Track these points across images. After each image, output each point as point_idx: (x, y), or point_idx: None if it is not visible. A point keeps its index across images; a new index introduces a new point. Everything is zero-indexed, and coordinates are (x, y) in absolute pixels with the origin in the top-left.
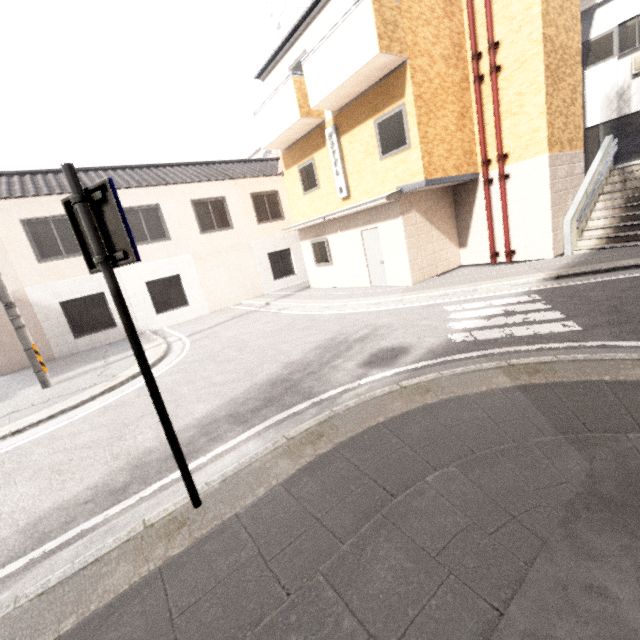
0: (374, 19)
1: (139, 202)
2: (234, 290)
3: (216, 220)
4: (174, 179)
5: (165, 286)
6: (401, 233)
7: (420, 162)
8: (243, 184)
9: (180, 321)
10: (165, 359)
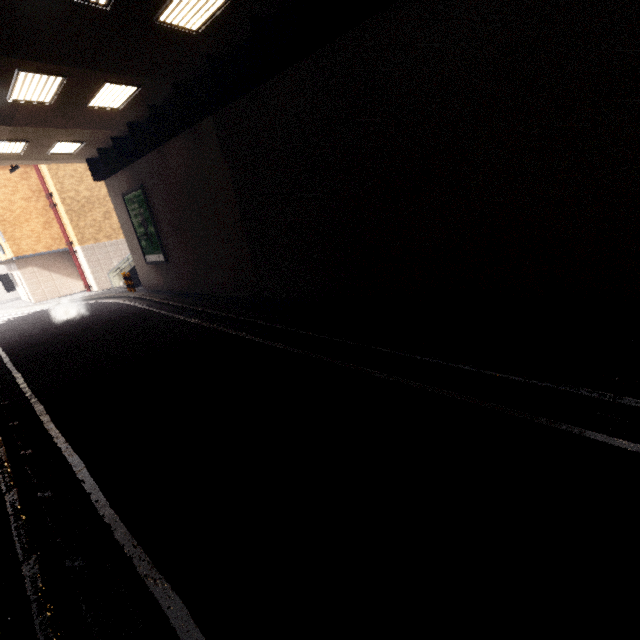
0: None
1: None
2: None
3: None
4: None
5: None
6: (22, 278)
7: (10, 249)
8: None
9: None
10: None
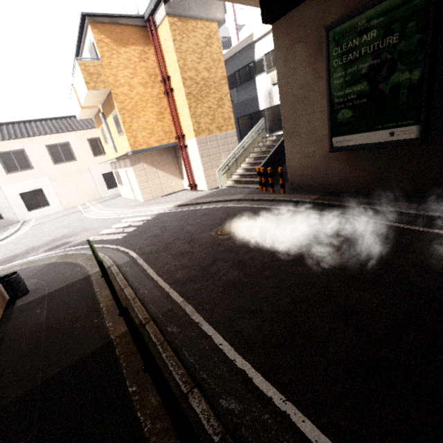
0: (81, 74)
1: (10, 148)
2: (80, 196)
3: (64, 156)
4: (35, 132)
5: (33, 195)
6: (134, 175)
7: (128, 142)
8: (82, 133)
9: (44, 215)
10: (3, 241)
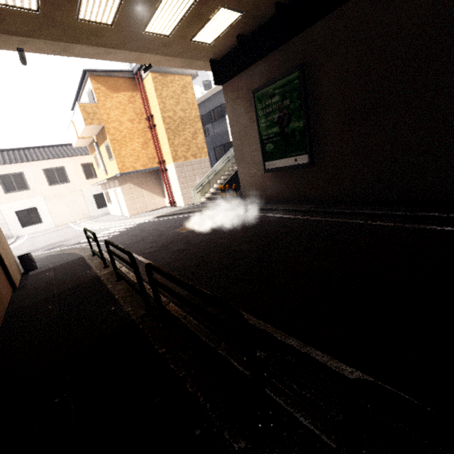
0: (81, 113)
1: (11, 171)
2: (71, 215)
3: (59, 178)
4: (34, 158)
5: (28, 213)
6: (121, 193)
7: (117, 166)
8: (76, 159)
9: (37, 231)
10: None
